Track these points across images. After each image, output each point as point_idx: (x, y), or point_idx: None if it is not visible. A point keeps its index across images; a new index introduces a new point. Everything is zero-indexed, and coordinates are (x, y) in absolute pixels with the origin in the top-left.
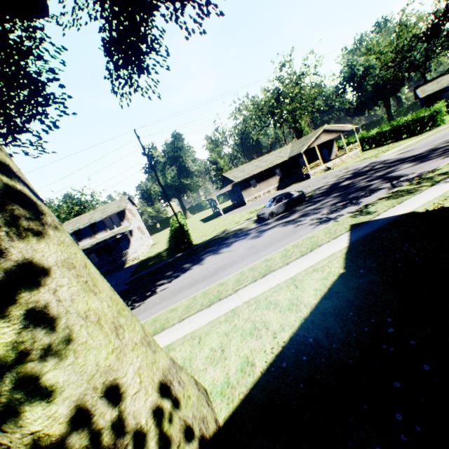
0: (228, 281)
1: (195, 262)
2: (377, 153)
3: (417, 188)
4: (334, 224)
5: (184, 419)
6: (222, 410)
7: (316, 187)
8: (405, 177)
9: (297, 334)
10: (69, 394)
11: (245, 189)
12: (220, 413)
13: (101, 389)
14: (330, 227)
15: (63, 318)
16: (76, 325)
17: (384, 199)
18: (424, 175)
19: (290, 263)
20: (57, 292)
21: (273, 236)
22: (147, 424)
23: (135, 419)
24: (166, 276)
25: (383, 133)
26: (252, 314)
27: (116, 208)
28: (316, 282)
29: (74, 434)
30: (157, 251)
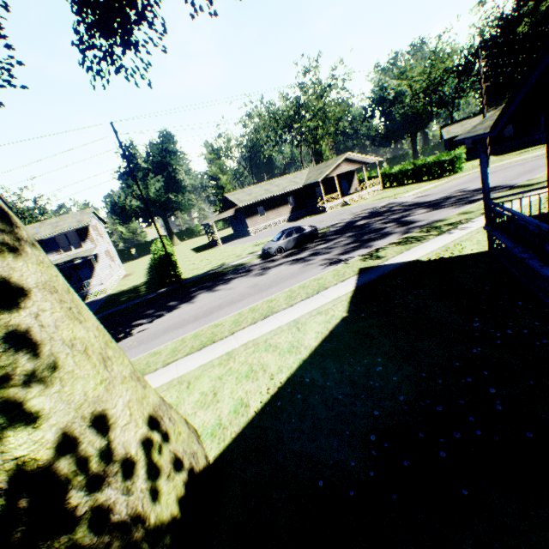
0: (224, 322)
1: (184, 299)
2: (396, 194)
3: (426, 236)
4: (344, 267)
5: (175, 453)
6: (213, 450)
7: (331, 224)
8: (417, 224)
9: (295, 375)
10: (56, 421)
11: (251, 217)
12: (210, 452)
13: (90, 418)
14: (339, 269)
15: (47, 345)
16: (62, 353)
17: (395, 244)
18: (434, 224)
19: (295, 305)
20: (40, 316)
21: (279, 275)
22: (138, 454)
23: (125, 449)
24: (146, 315)
25: (405, 172)
26: (249, 357)
27: (76, 222)
28: (319, 325)
29: (63, 459)
30: (132, 284)
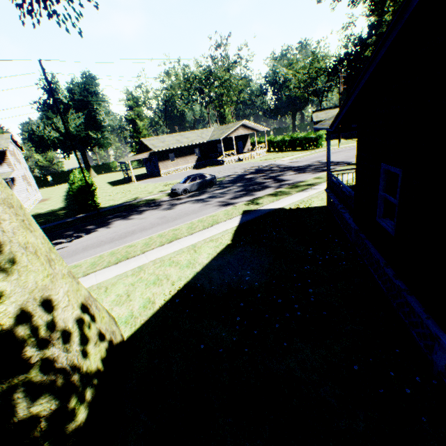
0: (137, 244)
1: (101, 224)
2: (277, 157)
3: (291, 192)
4: (233, 208)
5: (100, 329)
6: (126, 332)
7: (227, 174)
8: (287, 182)
9: (190, 282)
10: (15, 300)
11: (163, 161)
12: (124, 334)
13: (40, 300)
14: (229, 210)
15: (8, 246)
16: (19, 253)
17: (270, 195)
18: (298, 183)
19: (194, 234)
20: (2, 224)
21: (184, 211)
22: (74, 327)
23: (64, 323)
24: (65, 235)
25: (285, 142)
26: (157, 270)
27: None
28: (211, 249)
29: (21, 326)
30: (50, 208)
